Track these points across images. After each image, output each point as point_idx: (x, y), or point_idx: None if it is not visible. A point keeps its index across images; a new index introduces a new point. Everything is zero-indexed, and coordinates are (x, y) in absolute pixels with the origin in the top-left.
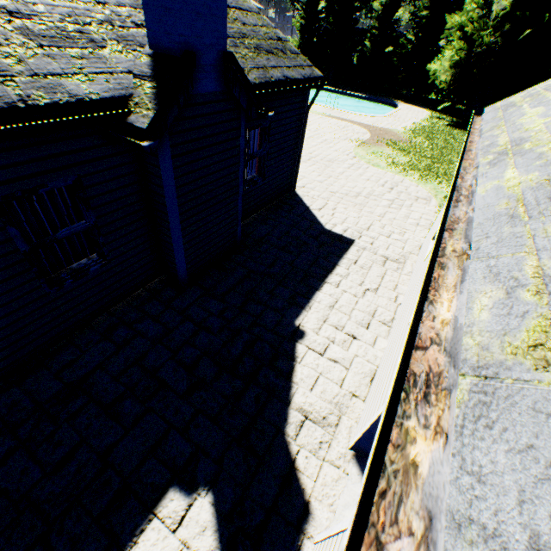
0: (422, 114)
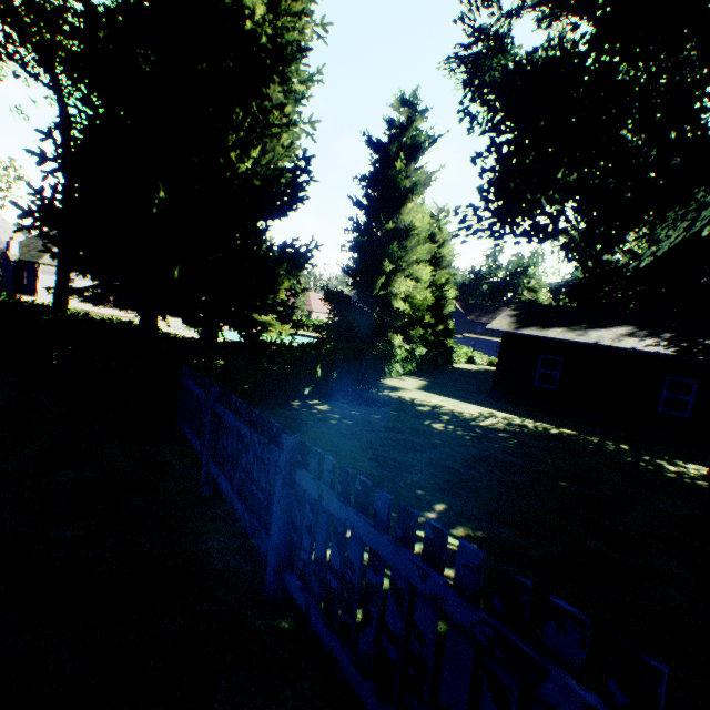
0: (189, 335)
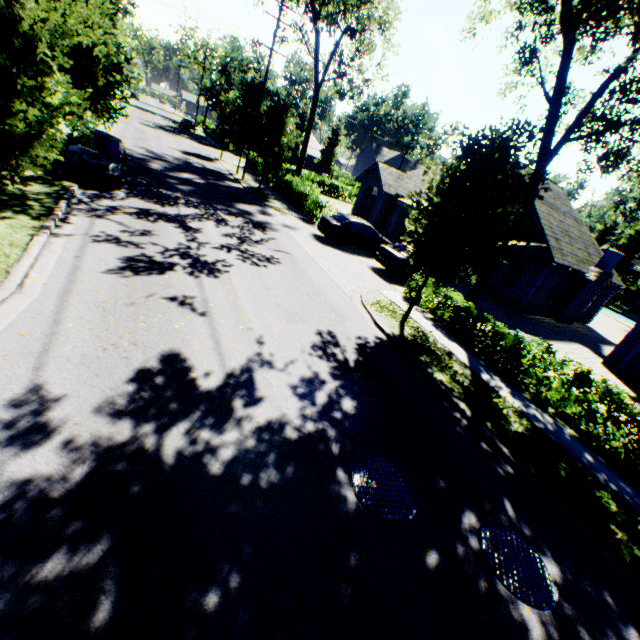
0: None
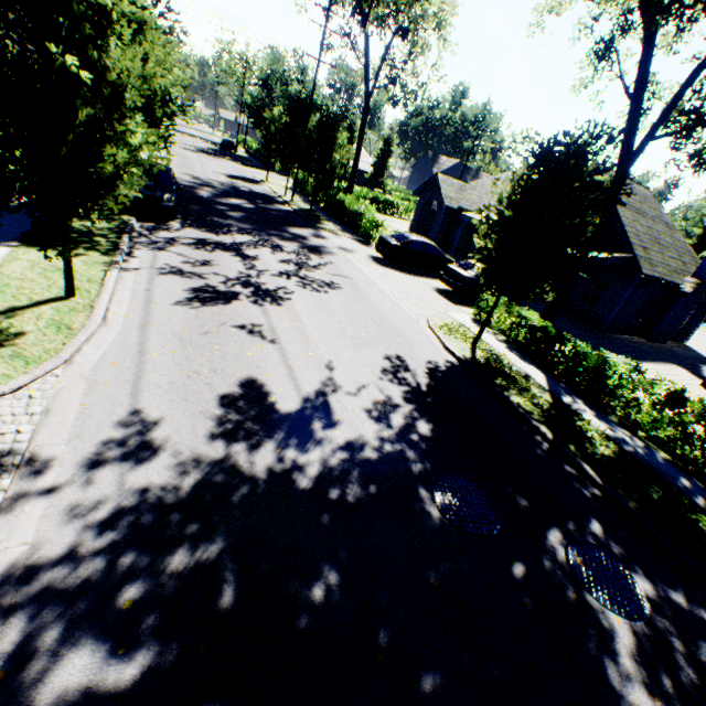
0: None
